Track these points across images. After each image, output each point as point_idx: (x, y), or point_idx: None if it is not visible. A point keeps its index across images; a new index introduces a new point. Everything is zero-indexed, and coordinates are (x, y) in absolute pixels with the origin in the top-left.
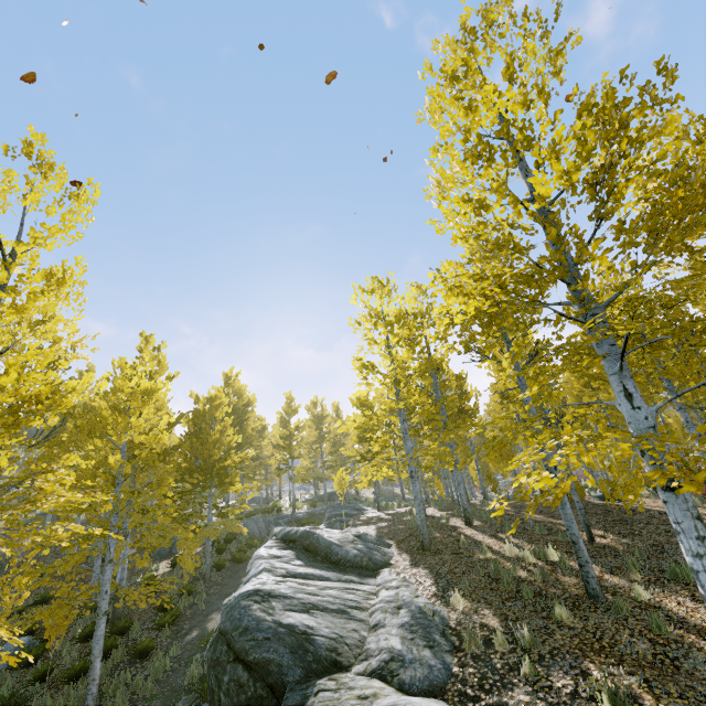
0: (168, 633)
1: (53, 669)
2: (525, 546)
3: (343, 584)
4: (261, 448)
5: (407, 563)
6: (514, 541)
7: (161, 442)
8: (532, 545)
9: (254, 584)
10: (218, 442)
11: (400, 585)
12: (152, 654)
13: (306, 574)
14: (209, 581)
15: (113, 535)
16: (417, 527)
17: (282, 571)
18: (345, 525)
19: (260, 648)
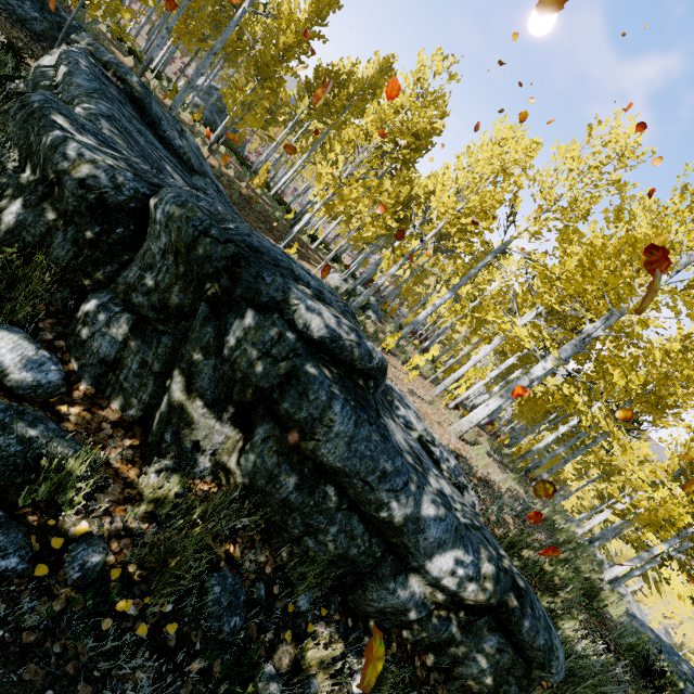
0: None
1: None
2: None
3: None
4: None
5: None
6: None
7: None
8: None
9: None
10: None
11: None
12: None
13: None
14: None
15: None
16: None
17: None
18: None
19: None
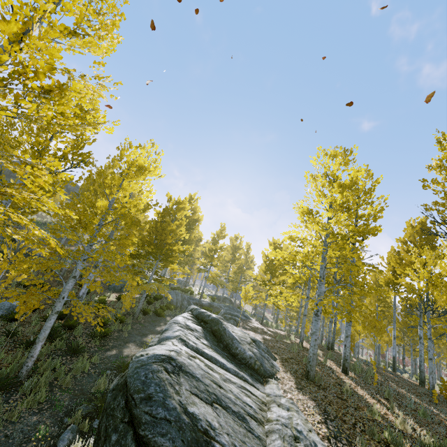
0: (97, 343)
1: (19, 332)
2: (428, 433)
3: (239, 380)
4: (195, 251)
5: (293, 384)
6: (399, 413)
7: (138, 207)
8: (421, 428)
9: (170, 349)
10: (173, 232)
11: (291, 407)
12: (81, 354)
13: (211, 356)
14: (135, 319)
15: (52, 243)
16: (297, 353)
17: (193, 345)
18: (236, 324)
19: (158, 428)
